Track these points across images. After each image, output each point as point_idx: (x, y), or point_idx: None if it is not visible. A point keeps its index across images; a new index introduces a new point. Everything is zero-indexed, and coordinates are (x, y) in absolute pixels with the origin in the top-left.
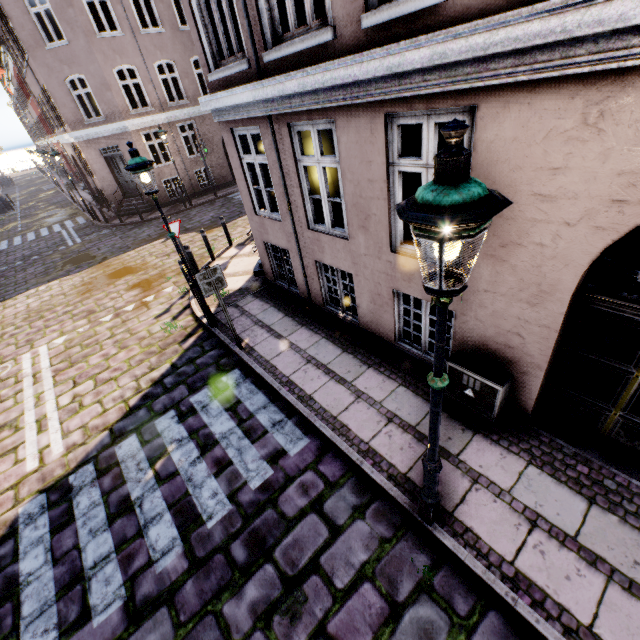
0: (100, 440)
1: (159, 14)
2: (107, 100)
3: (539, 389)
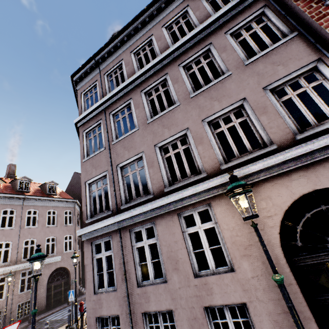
0: None
1: (38, 221)
2: None
3: None
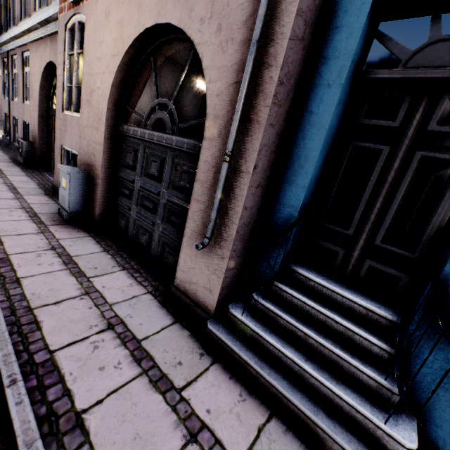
0: None
1: None
2: None
3: (40, 149)
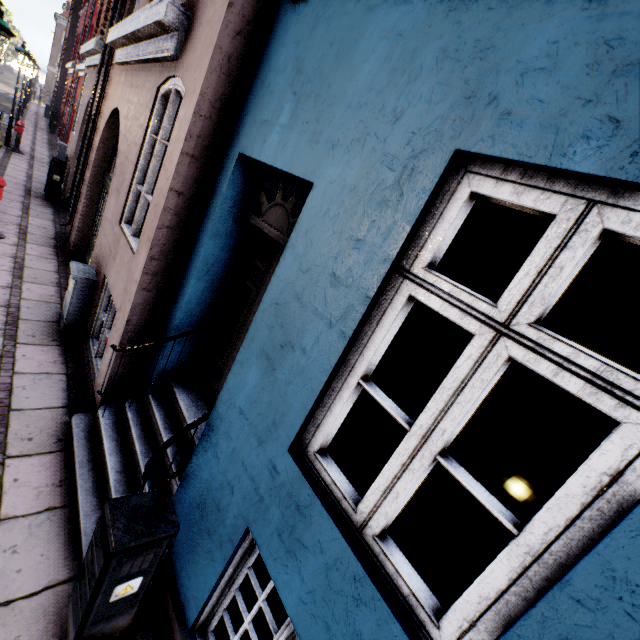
0: None
1: None
2: None
3: None
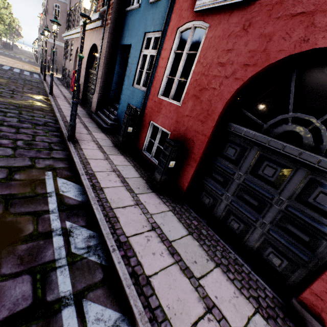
0: (3, 64)
1: None
2: (61, 36)
3: None
